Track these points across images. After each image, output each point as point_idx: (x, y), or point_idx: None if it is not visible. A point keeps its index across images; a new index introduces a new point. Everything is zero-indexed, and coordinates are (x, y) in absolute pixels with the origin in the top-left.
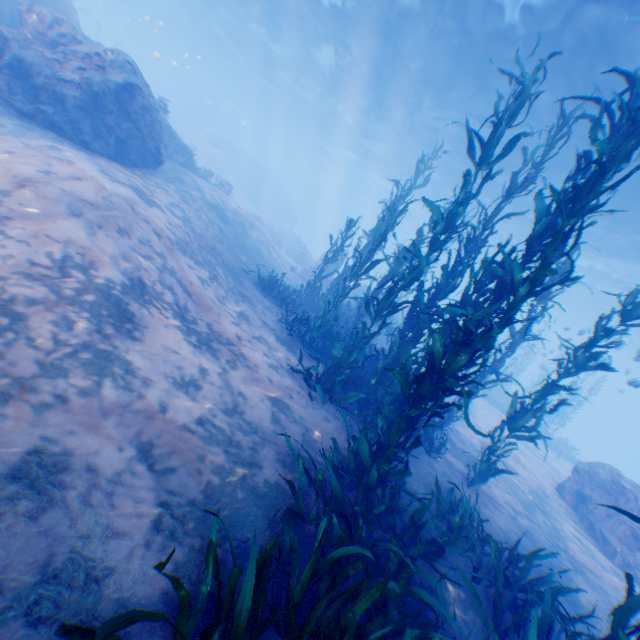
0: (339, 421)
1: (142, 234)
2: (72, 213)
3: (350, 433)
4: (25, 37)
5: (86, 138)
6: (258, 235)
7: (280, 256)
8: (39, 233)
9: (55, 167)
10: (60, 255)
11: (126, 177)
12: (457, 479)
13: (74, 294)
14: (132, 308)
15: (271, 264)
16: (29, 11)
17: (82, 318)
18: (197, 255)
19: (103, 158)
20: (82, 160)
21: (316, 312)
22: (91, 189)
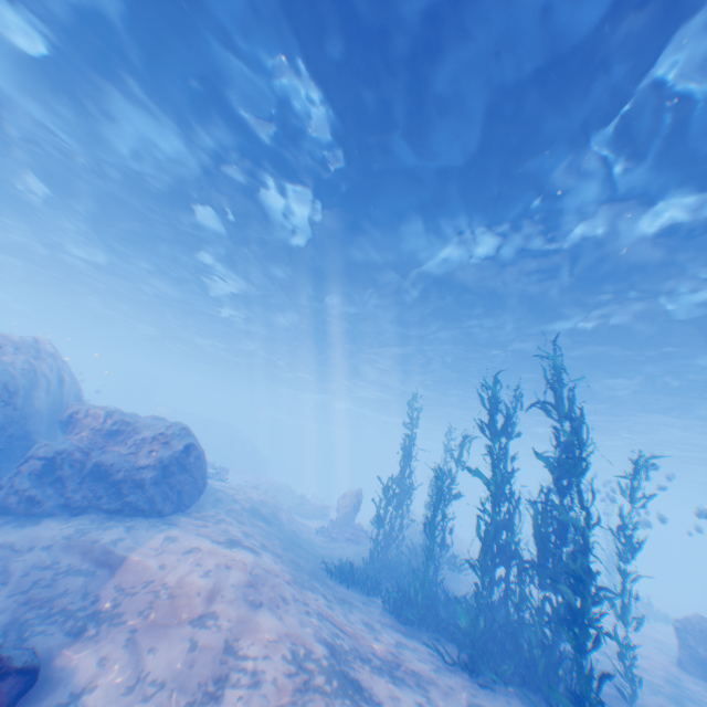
0: (515, 696)
1: (288, 590)
2: (255, 604)
3: (531, 704)
4: (87, 437)
5: (159, 506)
6: (284, 514)
7: (300, 522)
8: (263, 640)
9: (202, 562)
10: (288, 652)
11: (214, 531)
12: (619, 704)
13: (328, 685)
14: (352, 673)
15: (309, 539)
16: (86, 415)
17: (349, 705)
18: (304, 580)
19: (173, 517)
20: (195, 538)
21: (392, 579)
22: (240, 569)
